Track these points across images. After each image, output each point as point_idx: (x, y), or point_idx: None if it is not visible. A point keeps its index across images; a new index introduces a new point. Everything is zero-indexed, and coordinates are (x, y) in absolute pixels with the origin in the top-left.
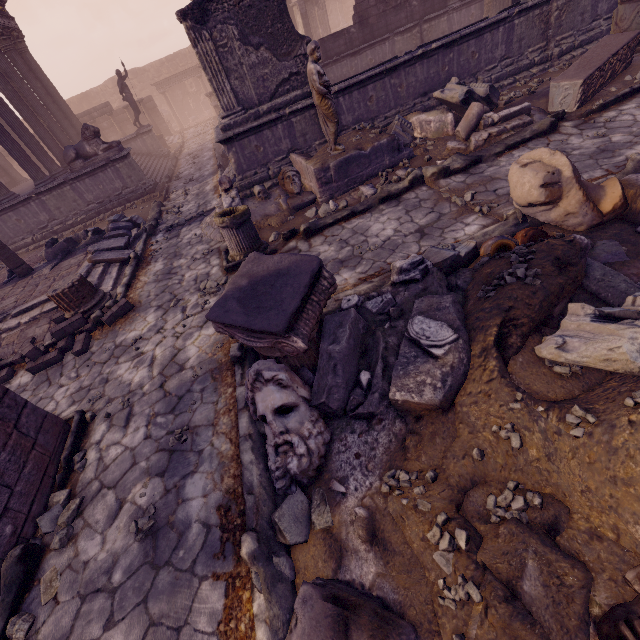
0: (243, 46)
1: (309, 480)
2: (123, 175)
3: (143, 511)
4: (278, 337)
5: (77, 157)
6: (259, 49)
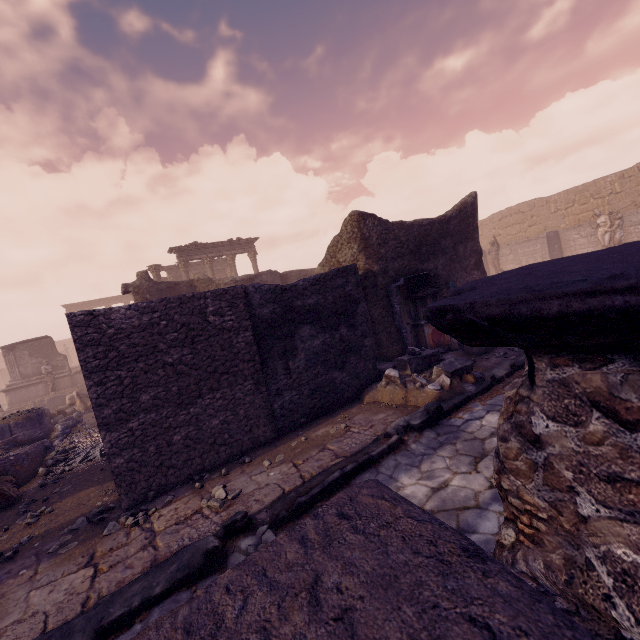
0: (30, 357)
1: None
2: None
3: None
4: None
5: None
6: (38, 358)
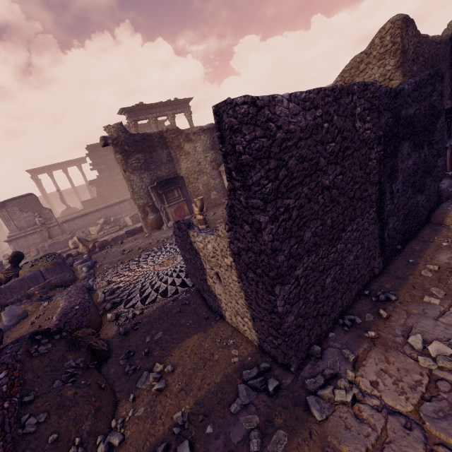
0: (21, 212)
1: None
2: None
3: None
4: None
5: None
6: (28, 212)
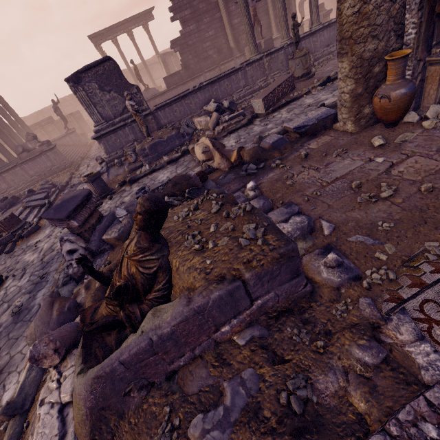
0: (101, 92)
1: (79, 278)
2: (51, 159)
3: (18, 307)
4: (67, 221)
5: (23, 151)
6: (110, 92)
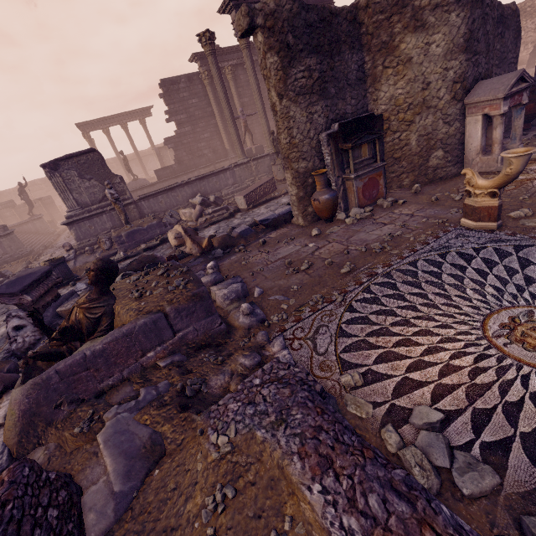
0: (81, 179)
1: (22, 354)
2: (5, 246)
3: None
4: (20, 296)
5: None
6: (91, 180)
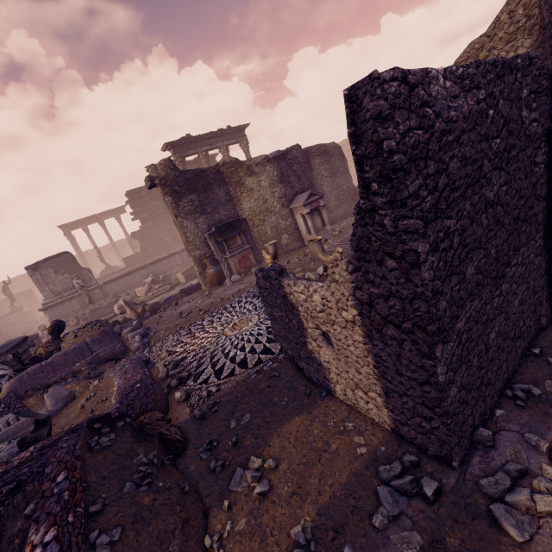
0: (56, 274)
1: None
2: None
3: None
4: (5, 355)
5: None
6: (64, 274)
